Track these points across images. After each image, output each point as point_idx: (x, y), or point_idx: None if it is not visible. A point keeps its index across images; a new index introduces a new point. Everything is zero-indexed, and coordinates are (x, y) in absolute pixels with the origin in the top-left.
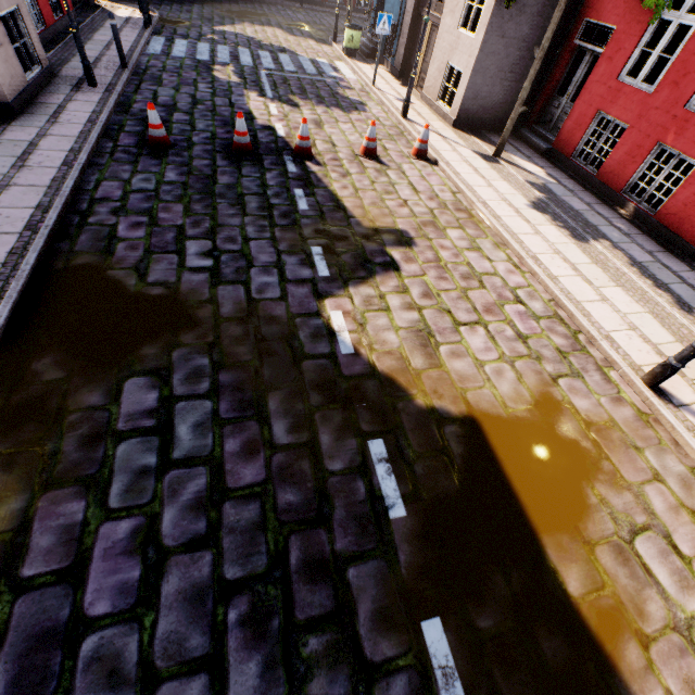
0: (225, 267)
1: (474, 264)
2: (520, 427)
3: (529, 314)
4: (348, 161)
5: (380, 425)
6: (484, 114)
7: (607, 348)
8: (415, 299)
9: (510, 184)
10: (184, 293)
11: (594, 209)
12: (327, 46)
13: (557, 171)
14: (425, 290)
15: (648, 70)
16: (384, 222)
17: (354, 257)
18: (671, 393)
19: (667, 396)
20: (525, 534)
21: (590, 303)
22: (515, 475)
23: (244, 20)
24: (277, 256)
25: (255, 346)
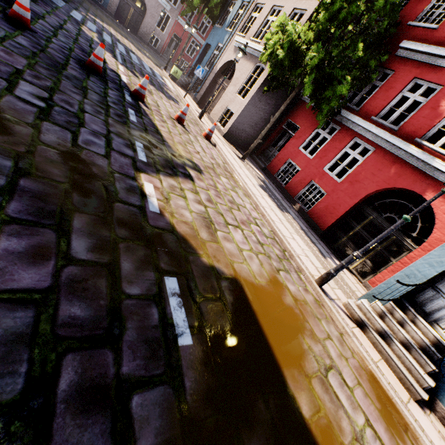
0: (56, 114)
1: (234, 198)
2: (264, 293)
3: (263, 233)
4: (166, 117)
5: (175, 267)
6: (239, 138)
7: (299, 261)
8: (203, 200)
9: (250, 172)
10: (2, 107)
11: (284, 200)
12: (160, 69)
13: (268, 178)
14: (208, 198)
15: (311, 149)
16: (186, 154)
17: (165, 161)
18: (327, 292)
19: (326, 293)
20: (274, 367)
21: (289, 238)
22: (264, 323)
23: (111, 26)
24: (107, 132)
25: (71, 175)
